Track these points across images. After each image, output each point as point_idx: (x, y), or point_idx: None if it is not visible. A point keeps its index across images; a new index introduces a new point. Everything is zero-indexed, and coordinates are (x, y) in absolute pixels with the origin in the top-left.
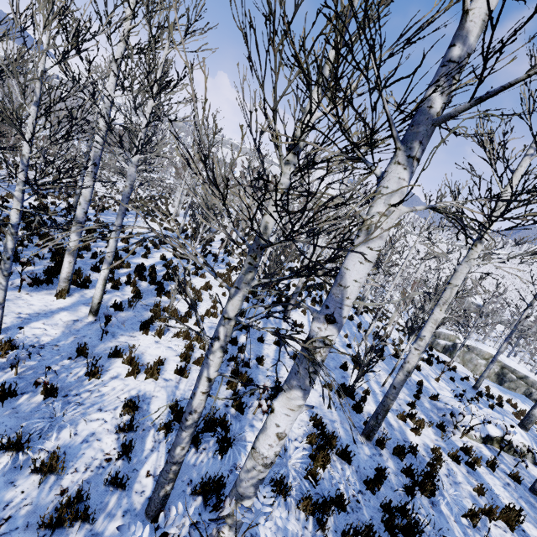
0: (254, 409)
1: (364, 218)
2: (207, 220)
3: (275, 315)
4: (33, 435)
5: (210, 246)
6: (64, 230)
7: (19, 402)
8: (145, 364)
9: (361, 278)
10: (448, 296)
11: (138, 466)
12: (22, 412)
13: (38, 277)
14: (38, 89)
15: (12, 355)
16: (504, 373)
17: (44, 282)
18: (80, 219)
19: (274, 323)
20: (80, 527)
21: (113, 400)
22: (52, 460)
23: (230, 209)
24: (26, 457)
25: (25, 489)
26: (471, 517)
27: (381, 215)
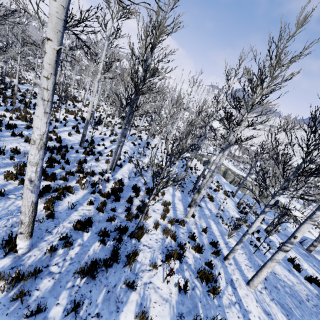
0: None
1: None
2: None
3: None
4: None
5: (77, 103)
6: None
7: None
8: None
9: None
10: (93, 91)
11: None
12: None
13: None
14: None
15: None
16: (227, 171)
17: None
18: None
19: (82, 126)
20: None
21: None
22: None
23: None
24: None
25: None
26: (97, 160)
27: None
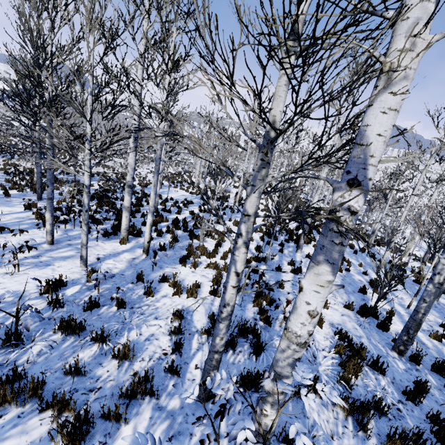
0: (280, 323)
1: (382, 61)
2: (222, 175)
3: (289, 249)
4: (111, 333)
5: (226, 202)
6: (121, 199)
7: (102, 311)
8: (186, 287)
9: (385, 131)
10: None
11: (188, 361)
12: (104, 317)
13: (107, 231)
14: (91, 82)
15: (94, 276)
16: None
17: (111, 234)
18: (130, 183)
19: (289, 256)
20: (148, 400)
21: (165, 312)
22: (125, 348)
23: (239, 173)
24: (108, 348)
25: (109, 369)
26: None
27: (405, 41)
